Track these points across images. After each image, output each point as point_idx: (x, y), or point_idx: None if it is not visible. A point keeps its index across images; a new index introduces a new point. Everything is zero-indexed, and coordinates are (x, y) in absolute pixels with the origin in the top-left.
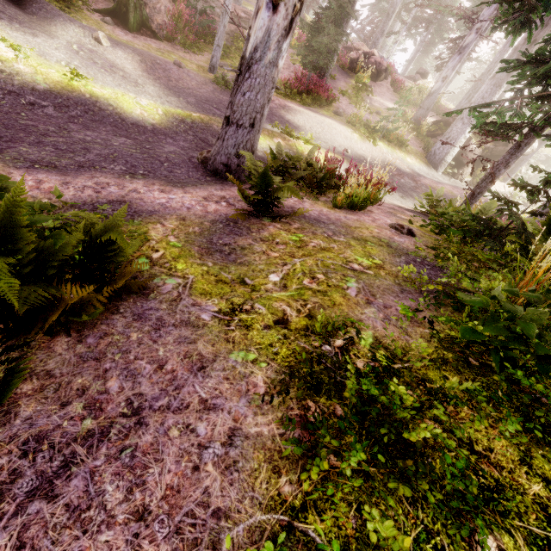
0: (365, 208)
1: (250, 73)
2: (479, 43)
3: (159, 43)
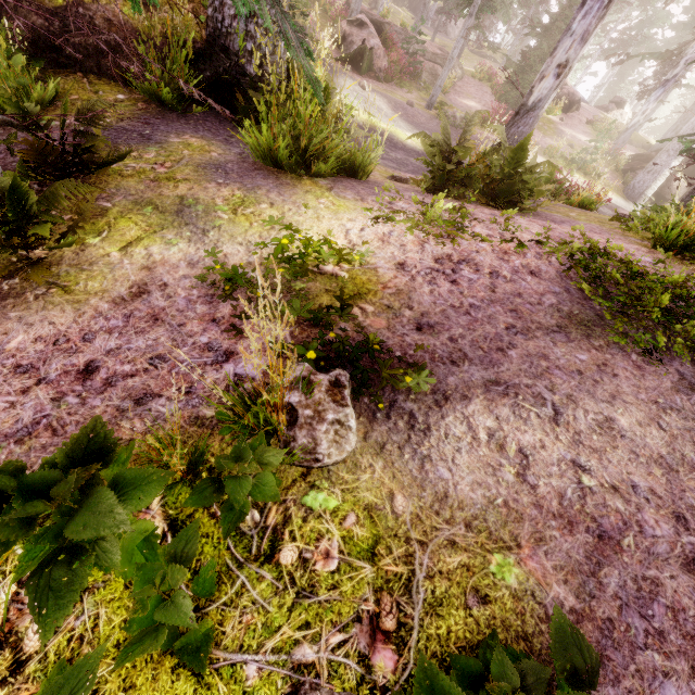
0: (592, 208)
1: (526, 114)
2: (692, 67)
3: (381, 85)
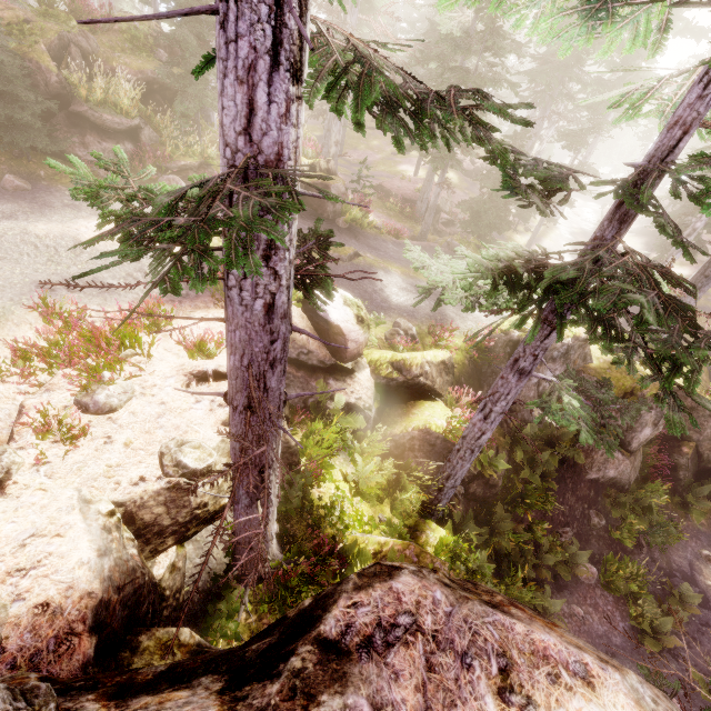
0: None
1: None
2: None
3: None
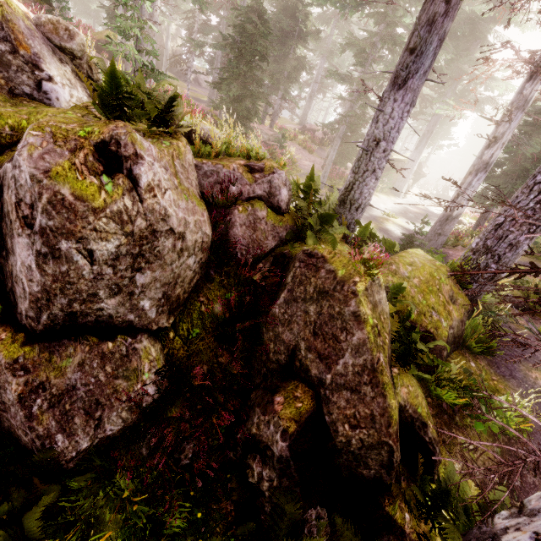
0: None
1: (452, 220)
2: None
3: None
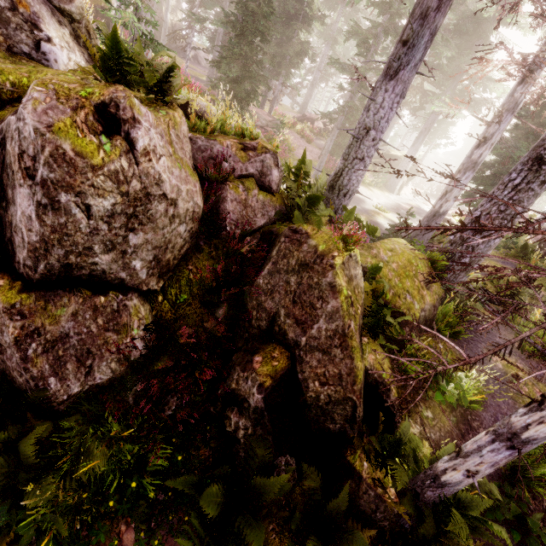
0: None
1: (439, 216)
2: None
3: None
